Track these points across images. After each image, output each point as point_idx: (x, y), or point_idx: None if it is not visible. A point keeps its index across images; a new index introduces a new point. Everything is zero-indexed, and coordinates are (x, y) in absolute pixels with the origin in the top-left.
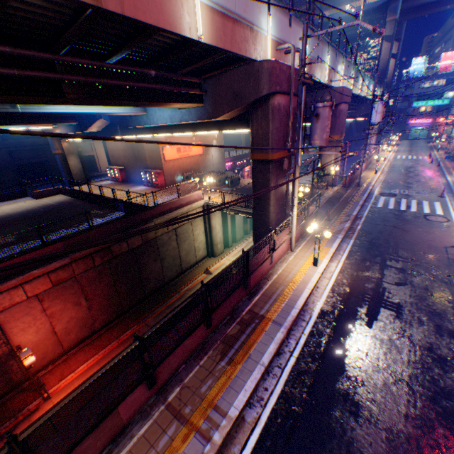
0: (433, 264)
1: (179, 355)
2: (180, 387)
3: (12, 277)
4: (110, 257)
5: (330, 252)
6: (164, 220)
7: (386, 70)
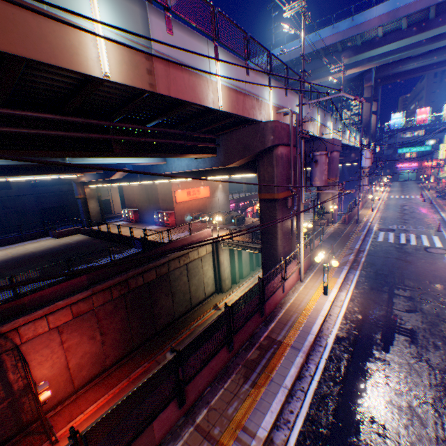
0: (440, 292)
1: (205, 376)
2: (207, 409)
3: (39, 308)
4: (126, 290)
5: (339, 282)
6: (177, 255)
7: (369, 124)
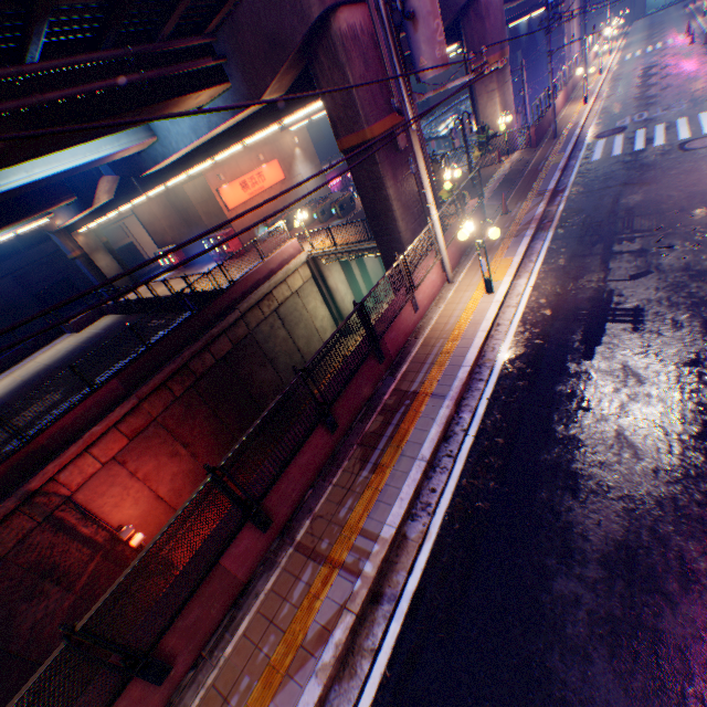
0: (697, 225)
1: (298, 478)
2: (310, 520)
3: (69, 445)
4: (193, 379)
5: (514, 264)
6: (253, 302)
7: None
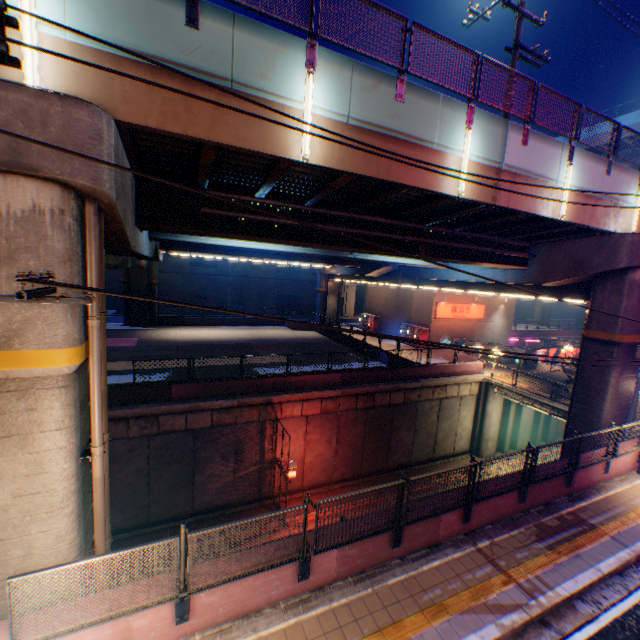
0: None
1: (489, 509)
2: (489, 541)
3: (299, 390)
4: (370, 404)
5: None
6: (432, 383)
7: None
